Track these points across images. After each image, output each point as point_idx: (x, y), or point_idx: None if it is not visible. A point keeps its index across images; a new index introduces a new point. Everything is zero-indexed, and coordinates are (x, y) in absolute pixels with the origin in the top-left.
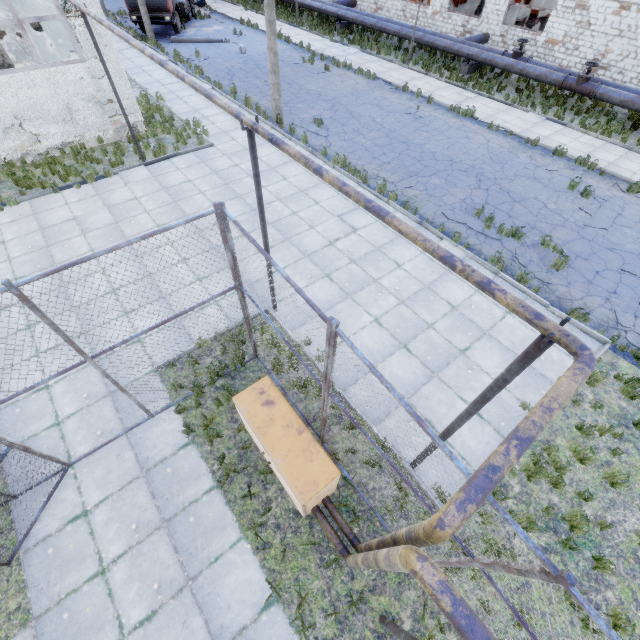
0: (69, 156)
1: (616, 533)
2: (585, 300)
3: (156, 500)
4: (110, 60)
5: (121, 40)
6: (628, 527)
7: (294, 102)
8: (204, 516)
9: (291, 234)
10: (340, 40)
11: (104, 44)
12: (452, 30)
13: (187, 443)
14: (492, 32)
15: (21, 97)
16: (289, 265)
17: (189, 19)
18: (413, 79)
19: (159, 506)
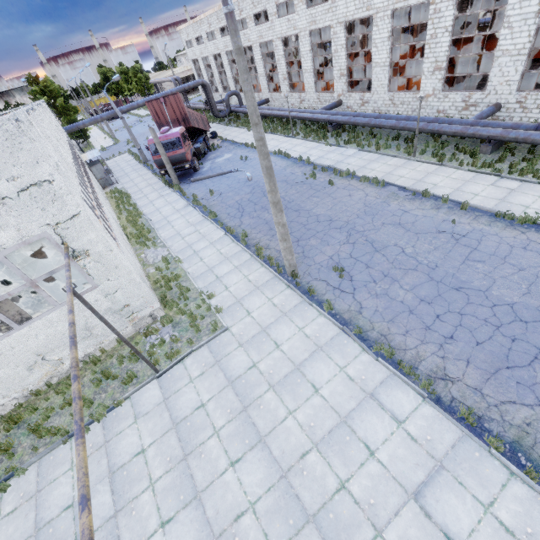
0: (90, 366)
1: None
2: None
3: None
4: (122, 275)
5: (154, 189)
6: None
7: (305, 238)
8: None
9: None
10: (336, 144)
11: (114, 266)
12: (451, 106)
13: None
14: (504, 101)
15: (41, 337)
16: None
17: (205, 154)
18: (428, 175)
19: None
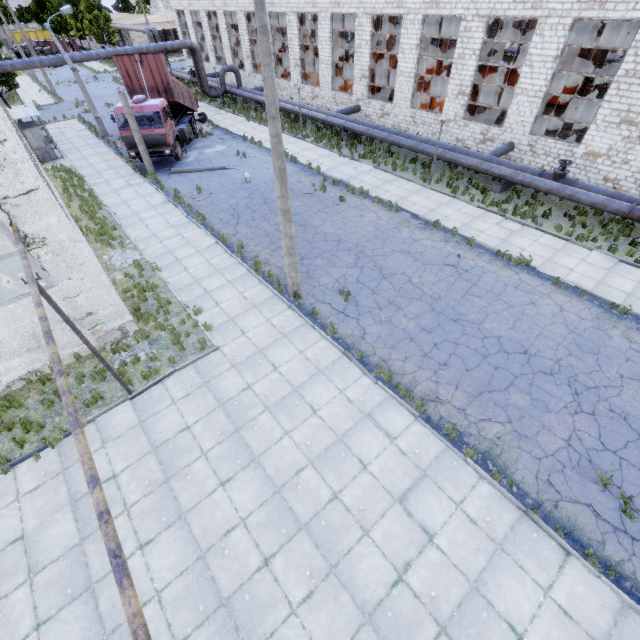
0: (36, 386)
1: None
2: None
3: None
4: (87, 275)
5: (119, 175)
6: None
7: (311, 257)
8: None
9: (336, 554)
10: (350, 156)
11: (79, 262)
12: (470, 137)
13: None
14: (517, 141)
15: None
16: None
17: (191, 140)
18: (440, 205)
19: None
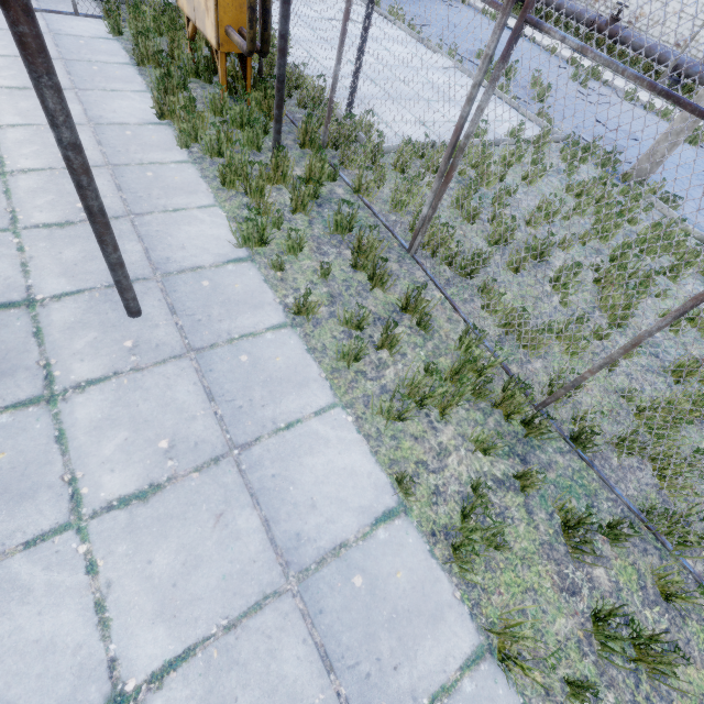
0: None
1: (520, 203)
2: (555, 121)
3: (59, 48)
4: None
5: None
6: (532, 204)
7: None
8: (110, 71)
9: None
10: None
11: None
12: None
13: (110, 39)
14: None
15: None
16: (273, 11)
17: None
18: None
19: (61, 52)
